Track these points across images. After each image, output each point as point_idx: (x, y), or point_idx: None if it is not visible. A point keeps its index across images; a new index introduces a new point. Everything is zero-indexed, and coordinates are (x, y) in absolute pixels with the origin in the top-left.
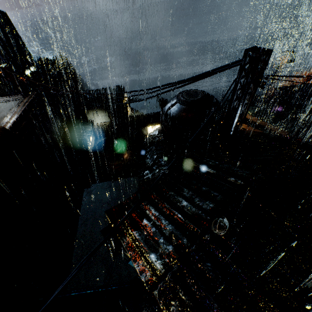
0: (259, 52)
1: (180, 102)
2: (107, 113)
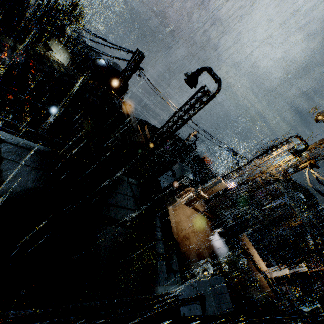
0: (139, 51)
1: (106, 60)
2: (69, 58)
